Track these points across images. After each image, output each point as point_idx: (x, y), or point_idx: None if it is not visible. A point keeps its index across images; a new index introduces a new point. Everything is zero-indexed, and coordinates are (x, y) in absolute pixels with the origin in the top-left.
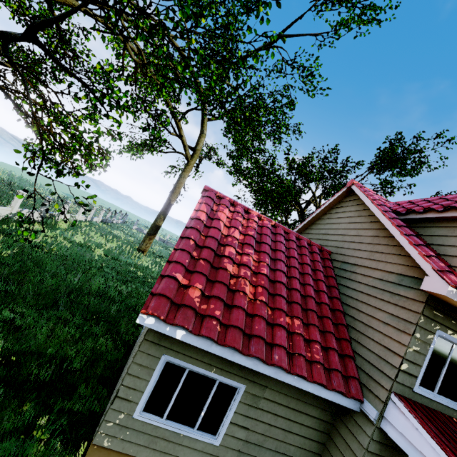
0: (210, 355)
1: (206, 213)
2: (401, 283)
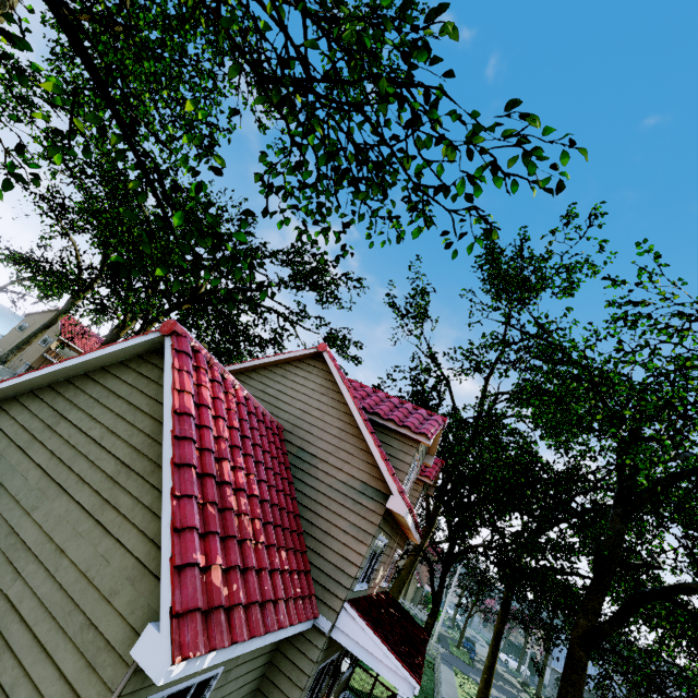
0: None
1: (192, 395)
2: (365, 493)
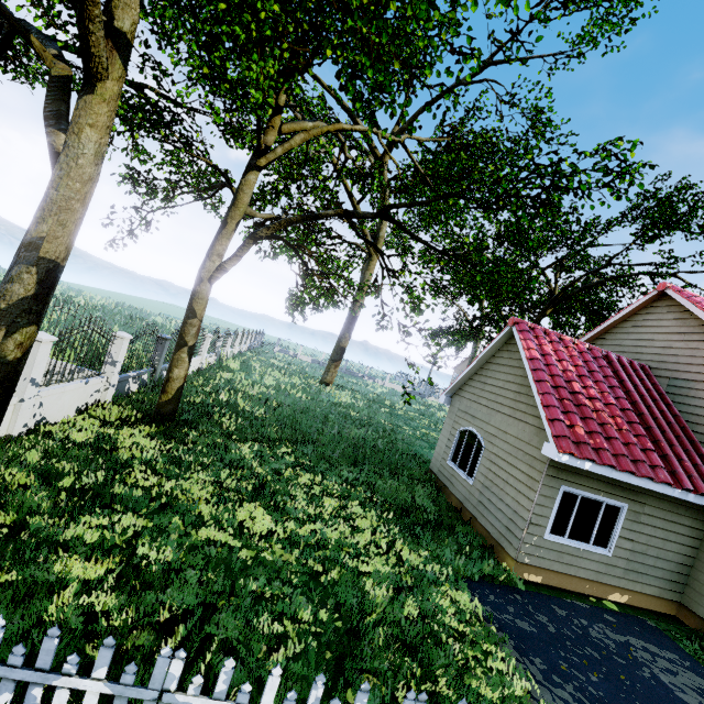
0: (597, 482)
1: (536, 350)
2: None
